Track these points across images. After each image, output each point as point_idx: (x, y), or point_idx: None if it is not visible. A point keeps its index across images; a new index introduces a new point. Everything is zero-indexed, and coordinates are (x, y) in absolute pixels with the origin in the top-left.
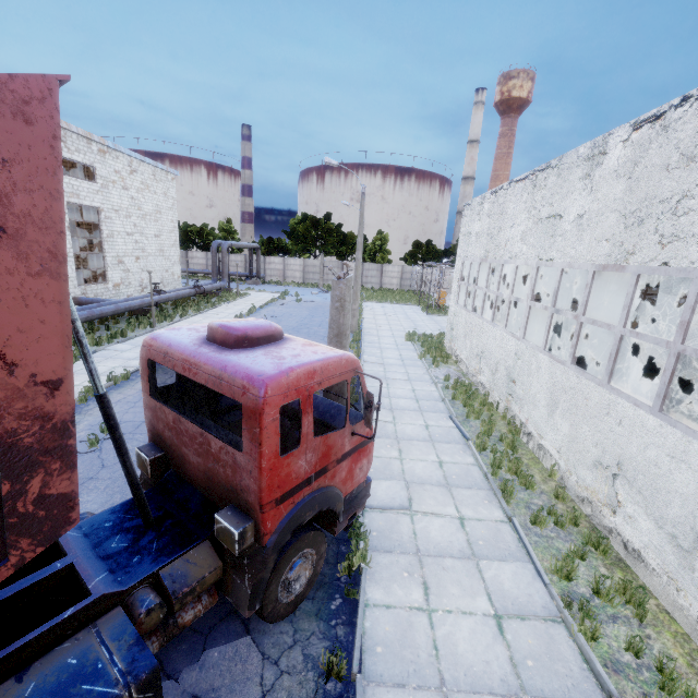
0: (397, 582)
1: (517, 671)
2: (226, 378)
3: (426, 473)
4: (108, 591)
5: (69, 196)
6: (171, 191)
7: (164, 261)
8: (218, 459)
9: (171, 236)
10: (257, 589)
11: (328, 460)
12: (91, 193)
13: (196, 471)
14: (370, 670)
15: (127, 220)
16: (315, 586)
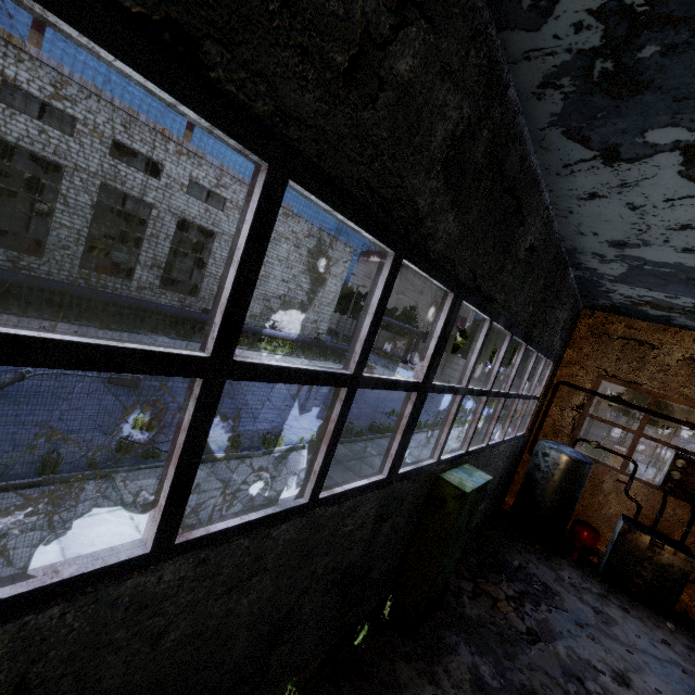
0: None
1: None
2: None
3: None
4: None
5: None
6: (345, 261)
7: (312, 313)
8: None
9: (330, 296)
10: None
11: None
12: None
13: None
14: None
15: (287, 270)
16: None
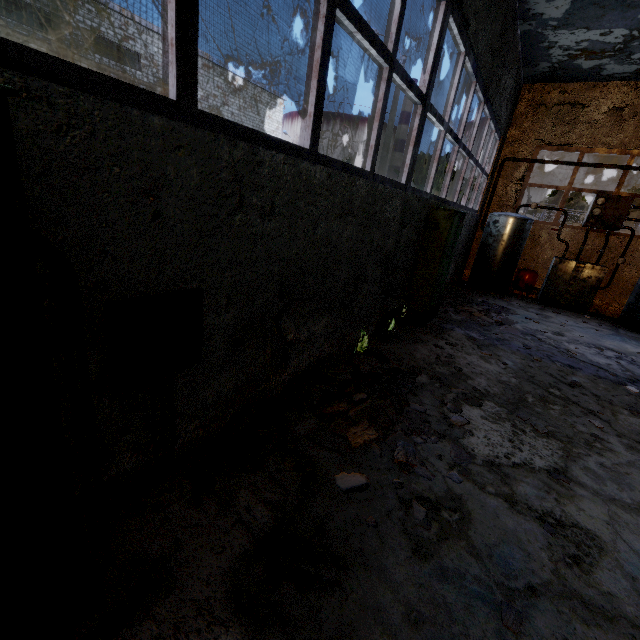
0: None
1: None
2: None
3: None
4: None
5: None
6: (277, 115)
7: None
8: None
9: None
10: None
11: None
12: None
13: None
14: None
15: None
16: None
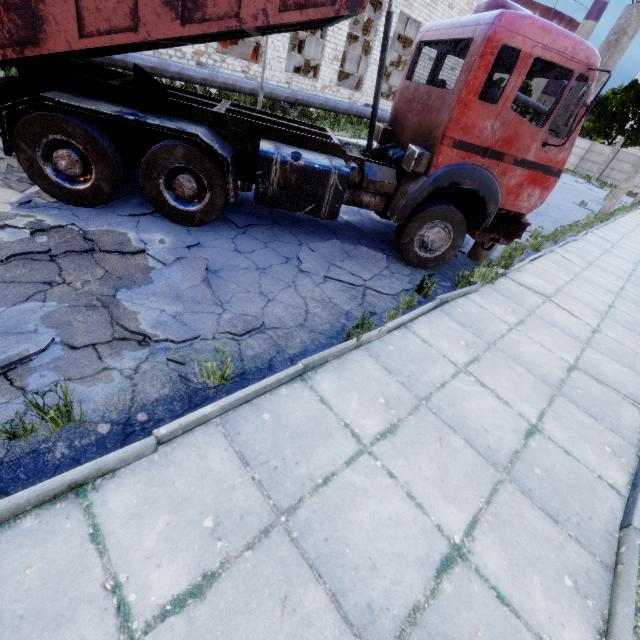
0: (499, 307)
1: (562, 384)
2: (472, 23)
3: (587, 300)
4: (341, 146)
5: (404, 6)
6: None
7: None
8: (430, 109)
9: None
10: (409, 203)
11: (508, 150)
12: (421, 6)
13: (409, 133)
14: (446, 309)
15: None
16: (437, 272)
